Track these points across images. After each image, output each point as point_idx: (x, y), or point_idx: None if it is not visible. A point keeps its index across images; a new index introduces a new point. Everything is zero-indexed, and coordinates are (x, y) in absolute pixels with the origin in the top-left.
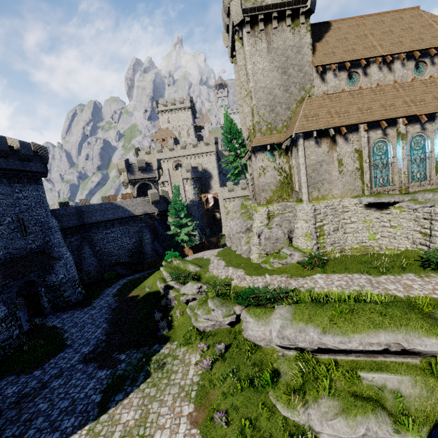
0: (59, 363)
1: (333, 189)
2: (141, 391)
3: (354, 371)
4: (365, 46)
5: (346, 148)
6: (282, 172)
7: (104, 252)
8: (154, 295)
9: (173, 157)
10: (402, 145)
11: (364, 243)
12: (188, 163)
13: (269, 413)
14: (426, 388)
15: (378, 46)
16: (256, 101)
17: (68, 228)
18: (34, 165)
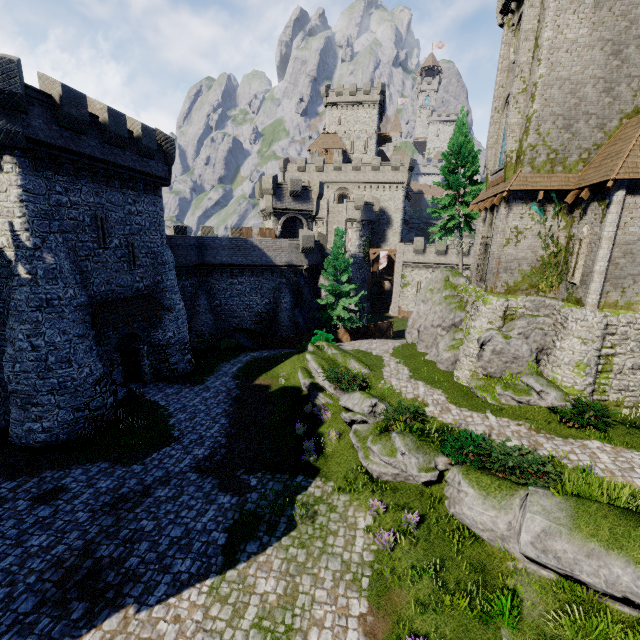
0: (165, 463)
1: None
2: (283, 549)
3: None
4: None
5: None
6: (550, 243)
7: (224, 310)
8: (292, 392)
9: (338, 182)
10: None
11: None
12: (360, 196)
13: None
14: None
15: None
16: (541, 105)
17: (184, 266)
18: (155, 166)
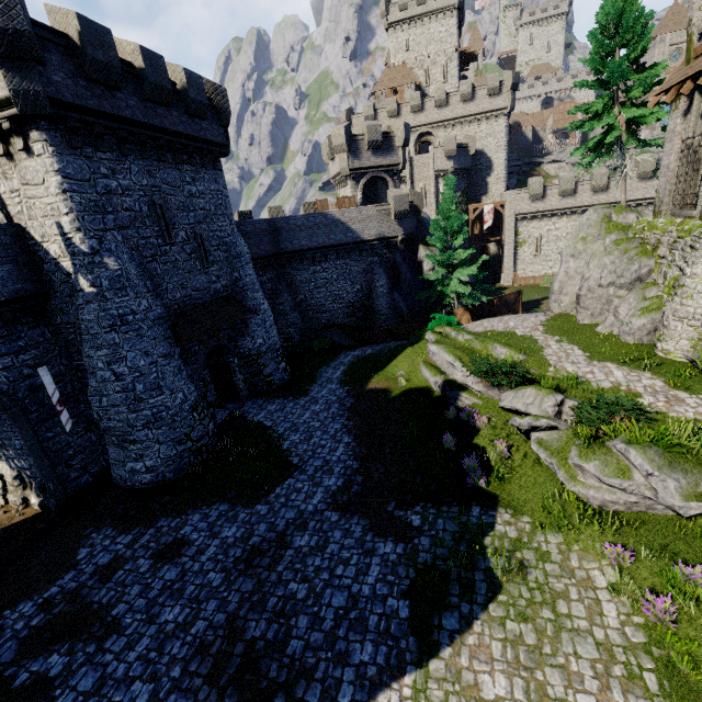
0: (293, 499)
1: None
2: (497, 624)
3: None
4: None
5: None
6: None
7: (310, 305)
8: (419, 394)
9: (417, 126)
10: None
11: None
12: (451, 137)
13: None
14: None
15: None
16: None
17: (259, 258)
18: (209, 129)
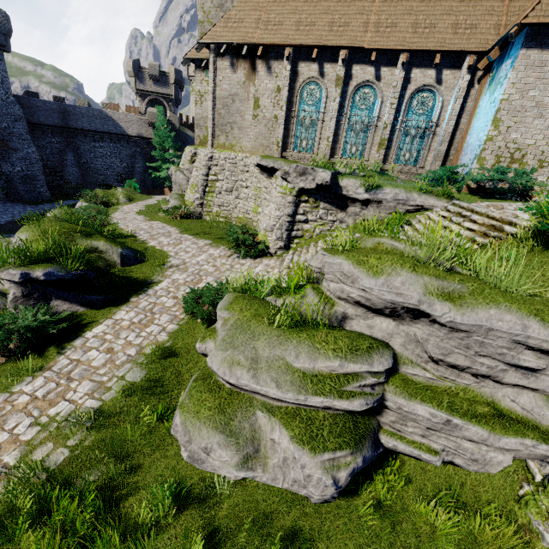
0: None
1: (243, 140)
2: None
3: None
4: None
5: (267, 82)
6: None
7: (90, 167)
8: None
9: None
10: (334, 95)
11: (248, 214)
12: None
13: None
14: None
15: None
16: None
17: (47, 125)
18: None
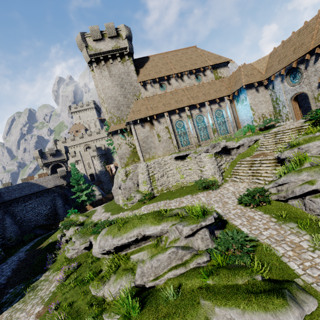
0: None
1: (158, 152)
2: (12, 308)
3: (128, 256)
4: (167, 69)
5: (160, 127)
6: (131, 145)
7: (24, 220)
8: (55, 243)
9: (83, 143)
10: (190, 121)
11: (179, 181)
12: (93, 145)
13: (84, 296)
14: (151, 254)
15: (173, 69)
16: (107, 105)
17: None
18: None
